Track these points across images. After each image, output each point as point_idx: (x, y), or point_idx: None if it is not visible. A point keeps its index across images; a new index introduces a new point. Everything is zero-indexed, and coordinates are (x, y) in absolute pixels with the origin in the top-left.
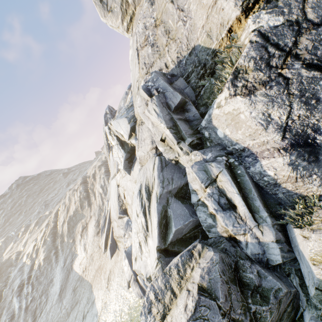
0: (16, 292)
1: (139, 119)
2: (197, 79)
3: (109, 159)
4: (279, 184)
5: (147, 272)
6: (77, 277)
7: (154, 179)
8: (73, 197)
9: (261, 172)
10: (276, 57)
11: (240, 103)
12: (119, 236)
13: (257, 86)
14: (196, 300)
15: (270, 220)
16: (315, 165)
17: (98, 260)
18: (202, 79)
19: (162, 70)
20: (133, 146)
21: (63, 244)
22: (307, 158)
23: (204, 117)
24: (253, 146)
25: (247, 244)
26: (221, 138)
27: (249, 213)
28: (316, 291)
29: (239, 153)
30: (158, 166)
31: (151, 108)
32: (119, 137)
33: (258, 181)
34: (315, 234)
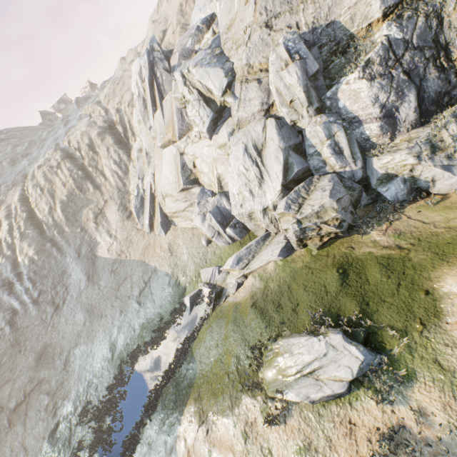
0: (3, 291)
1: (240, 75)
2: (329, 53)
3: (154, 121)
4: (369, 139)
5: (264, 205)
6: (110, 261)
7: (264, 139)
8: (56, 177)
9: (362, 132)
10: (392, 61)
11: (364, 85)
12: (178, 211)
13: (377, 76)
14: (333, 184)
15: (361, 158)
16: (390, 128)
17: (142, 240)
18: (333, 55)
19: (292, 29)
20: (223, 105)
21: (65, 235)
22: (388, 124)
23: (330, 90)
24: (362, 115)
25: (345, 172)
26: (340, 108)
27: (351, 154)
28: (376, 182)
29: (350, 120)
30: (276, 126)
31: (293, 70)
32: (203, 91)
33: (358, 139)
34: (384, 156)
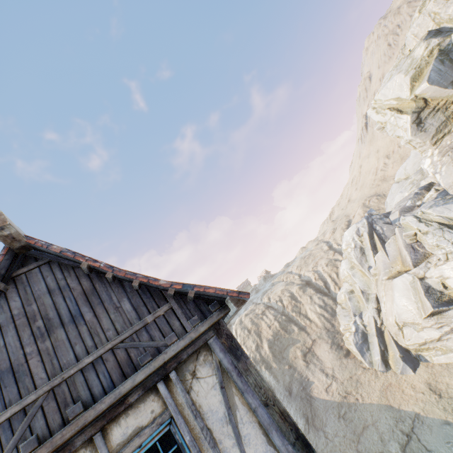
0: None
1: None
2: None
3: (375, 260)
4: None
5: None
6: (333, 404)
7: None
8: (261, 321)
9: None
10: None
11: None
12: (429, 341)
13: None
14: None
15: None
16: None
17: (375, 380)
18: None
19: None
20: None
21: (273, 370)
22: None
23: None
24: None
25: None
26: None
27: None
28: None
29: None
30: None
31: None
32: (443, 221)
33: None
34: None
